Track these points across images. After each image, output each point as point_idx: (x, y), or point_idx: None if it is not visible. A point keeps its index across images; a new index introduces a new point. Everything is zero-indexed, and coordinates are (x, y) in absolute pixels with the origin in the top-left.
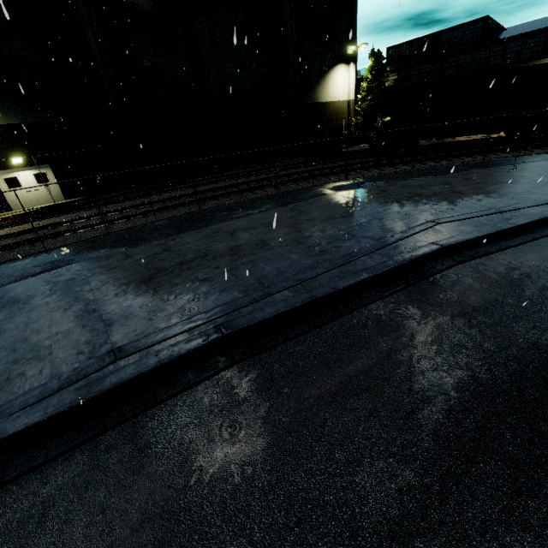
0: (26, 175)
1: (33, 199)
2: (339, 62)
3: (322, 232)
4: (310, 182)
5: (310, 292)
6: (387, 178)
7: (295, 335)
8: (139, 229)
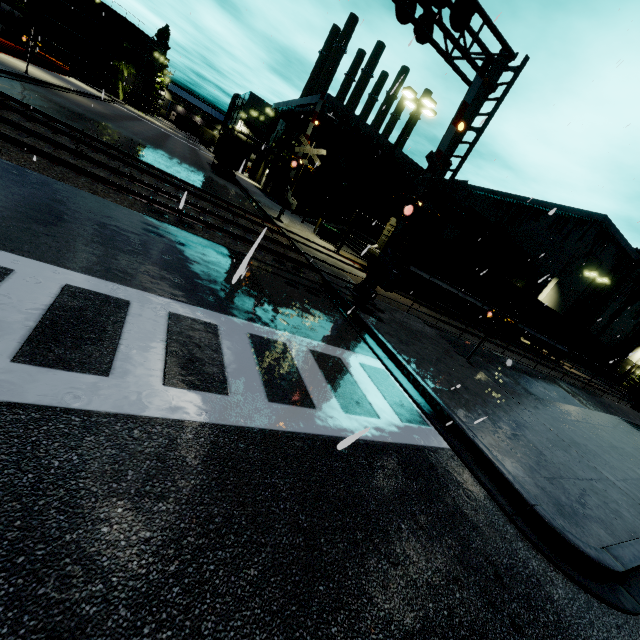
0: None
1: None
2: None
3: None
4: None
5: None
6: None
7: None
8: None
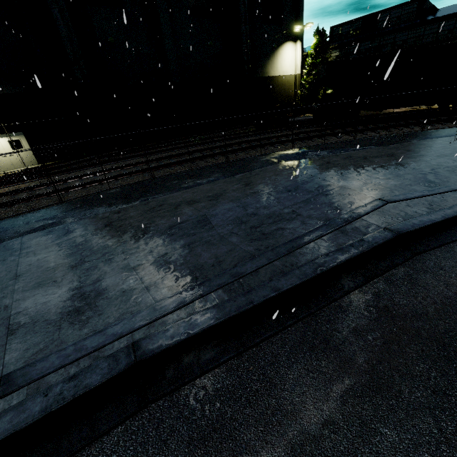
0: (2, 141)
1: (9, 164)
2: (287, 39)
3: (266, 209)
4: (258, 151)
5: (247, 295)
6: (330, 148)
7: (226, 359)
8: (92, 197)
